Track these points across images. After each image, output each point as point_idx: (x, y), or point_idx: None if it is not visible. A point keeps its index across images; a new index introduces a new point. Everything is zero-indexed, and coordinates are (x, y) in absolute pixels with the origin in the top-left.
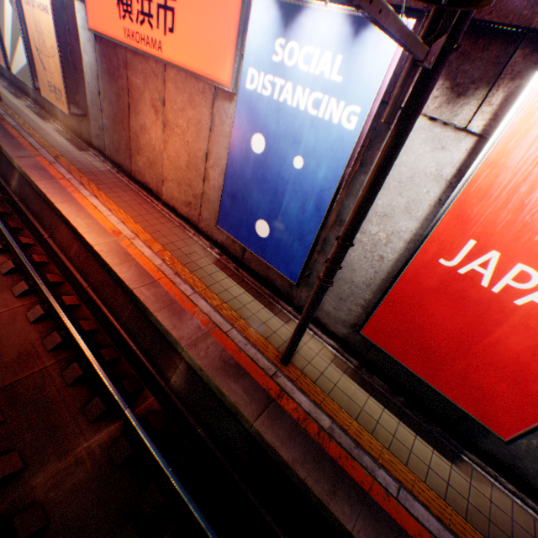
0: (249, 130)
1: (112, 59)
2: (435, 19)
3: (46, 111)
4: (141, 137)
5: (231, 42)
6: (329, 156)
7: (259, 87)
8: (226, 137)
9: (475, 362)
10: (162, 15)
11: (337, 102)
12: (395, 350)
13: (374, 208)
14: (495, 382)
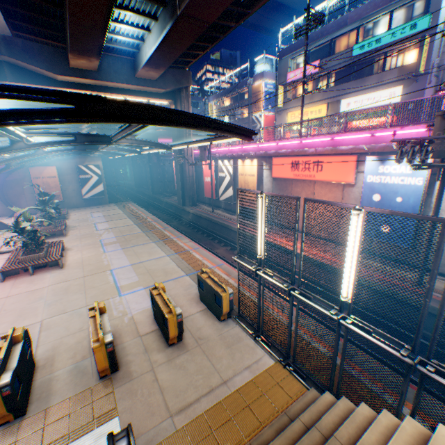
0: (370, 194)
1: (282, 184)
2: (441, 158)
3: (231, 212)
4: None
5: (351, 169)
6: (413, 194)
7: (372, 180)
8: (351, 199)
9: None
10: (315, 167)
11: (410, 178)
12: None
13: (440, 208)
14: None
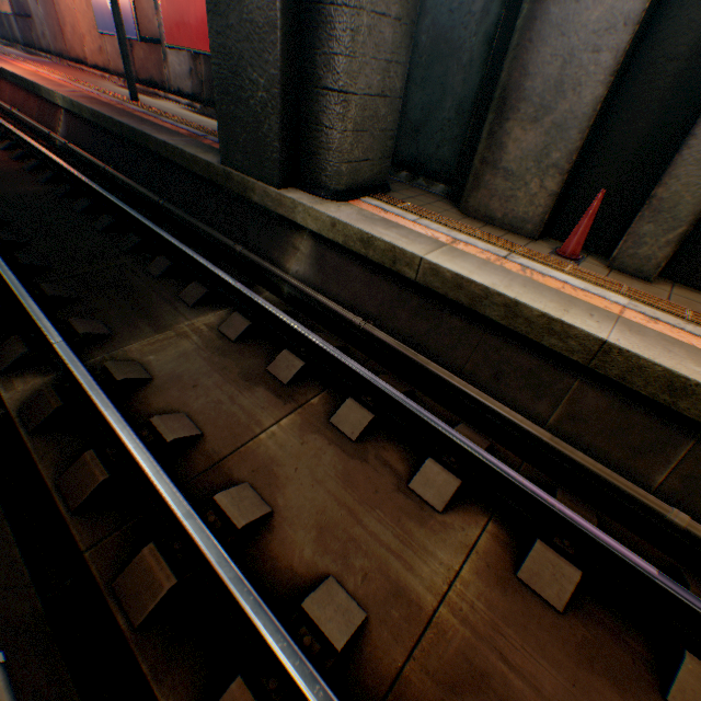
0: None
1: None
2: None
3: (12, 43)
4: (62, 5)
5: None
6: None
7: None
8: None
9: (195, 1)
10: None
11: None
12: (179, 40)
13: None
14: (204, 8)
